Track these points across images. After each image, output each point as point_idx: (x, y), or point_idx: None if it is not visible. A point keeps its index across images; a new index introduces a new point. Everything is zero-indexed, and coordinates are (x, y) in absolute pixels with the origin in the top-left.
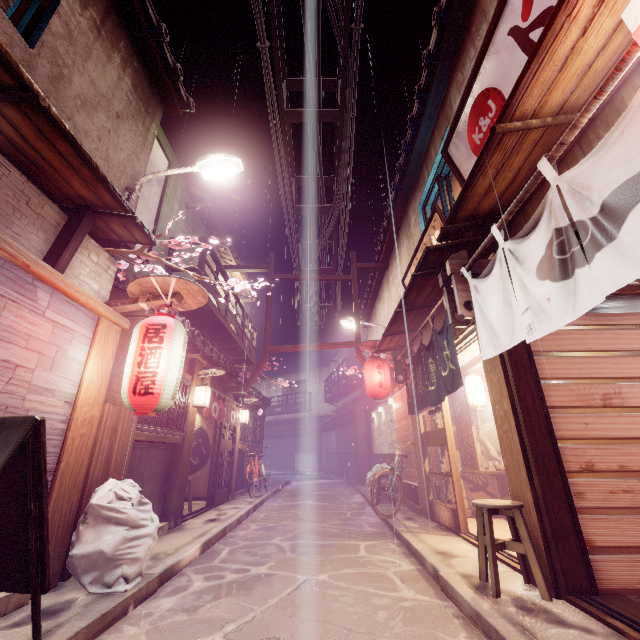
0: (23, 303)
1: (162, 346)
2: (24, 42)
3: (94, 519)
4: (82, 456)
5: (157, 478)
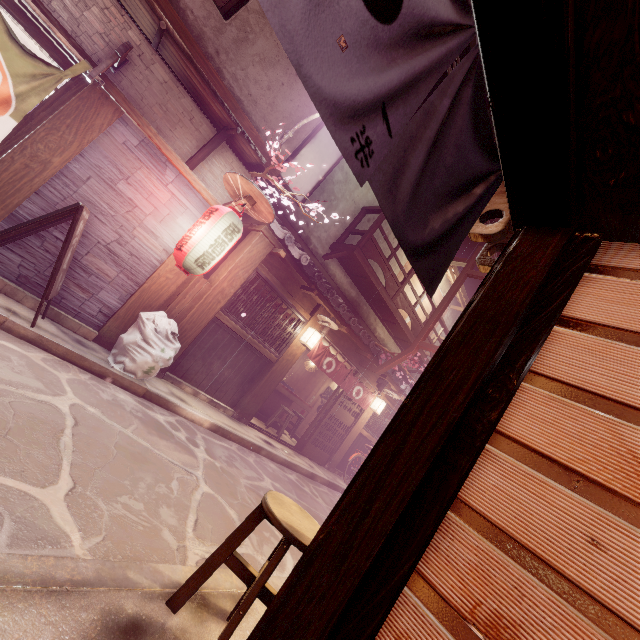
0: (154, 172)
1: (206, 222)
2: (220, 16)
3: (137, 323)
4: (163, 292)
5: (241, 372)
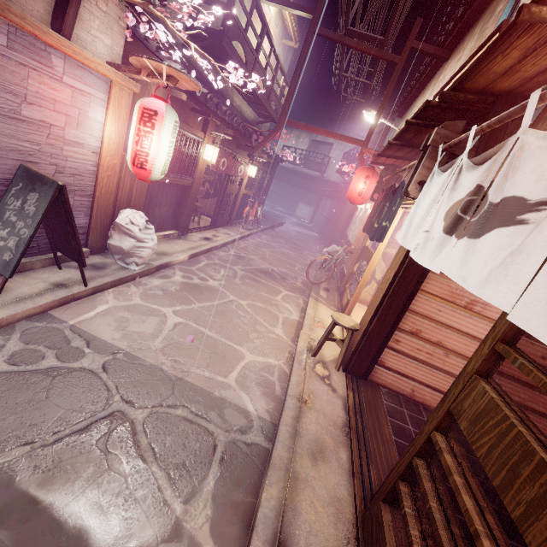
0: (42, 70)
1: (153, 132)
2: None
3: (118, 230)
4: (110, 189)
5: (171, 205)
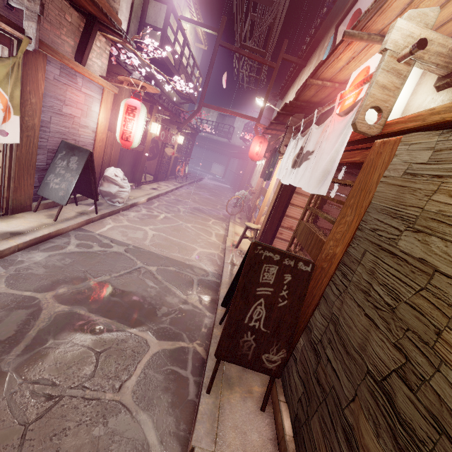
0: (73, 86)
1: (134, 119)
2: None
3: (107, 180)
4: (100, 154)
5: (130, 165)
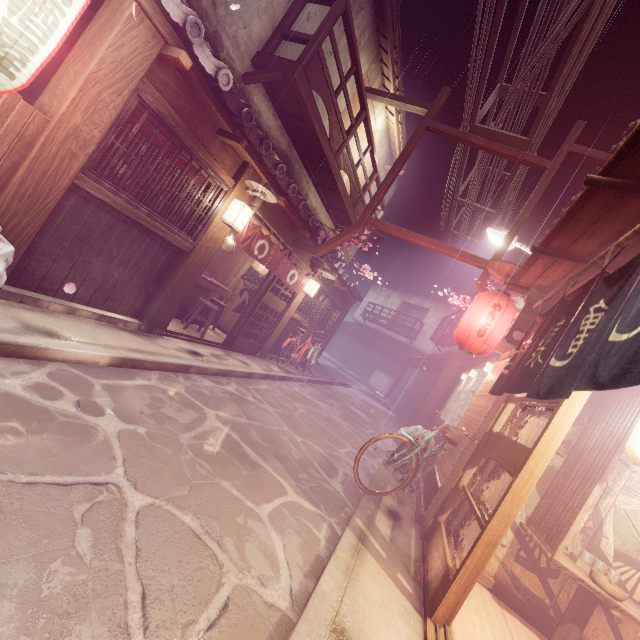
0: None
1: None
2: None
3: None
4: None
5: (139, 270)
